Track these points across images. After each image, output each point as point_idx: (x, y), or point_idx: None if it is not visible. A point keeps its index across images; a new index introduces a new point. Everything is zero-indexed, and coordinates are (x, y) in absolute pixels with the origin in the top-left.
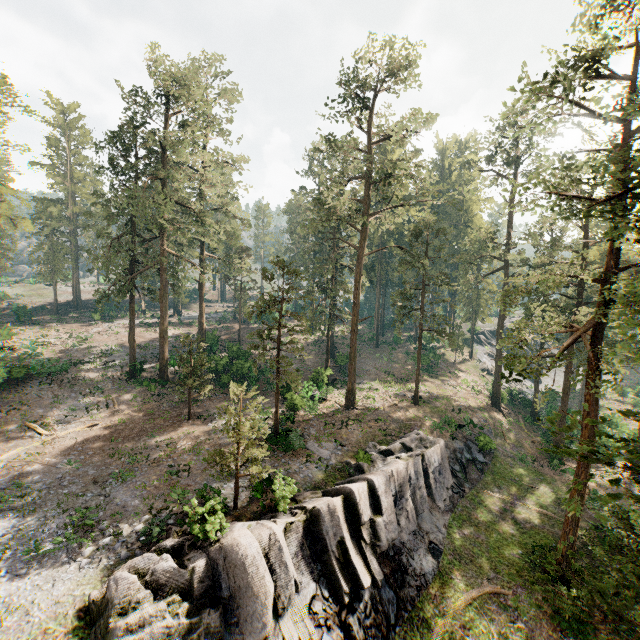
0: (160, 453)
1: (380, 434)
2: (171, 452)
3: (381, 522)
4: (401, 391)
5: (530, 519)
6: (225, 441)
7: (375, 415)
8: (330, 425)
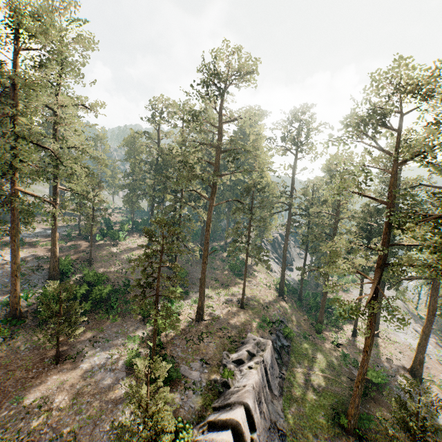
0: (33, 422)
1: (228, 343)
2: (47, 417)
3: (257, 437)
4: (228, 296)
5: (320, 383)
6: (104, 384)
7: (219, 324)
8: (190, 342)
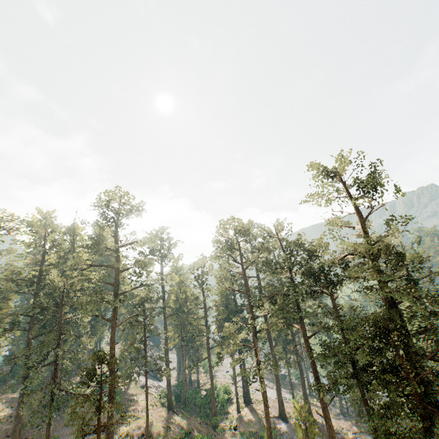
0: None
1: None
2: None
3: None
4: None
5: None
6: None
7: None
8: None
